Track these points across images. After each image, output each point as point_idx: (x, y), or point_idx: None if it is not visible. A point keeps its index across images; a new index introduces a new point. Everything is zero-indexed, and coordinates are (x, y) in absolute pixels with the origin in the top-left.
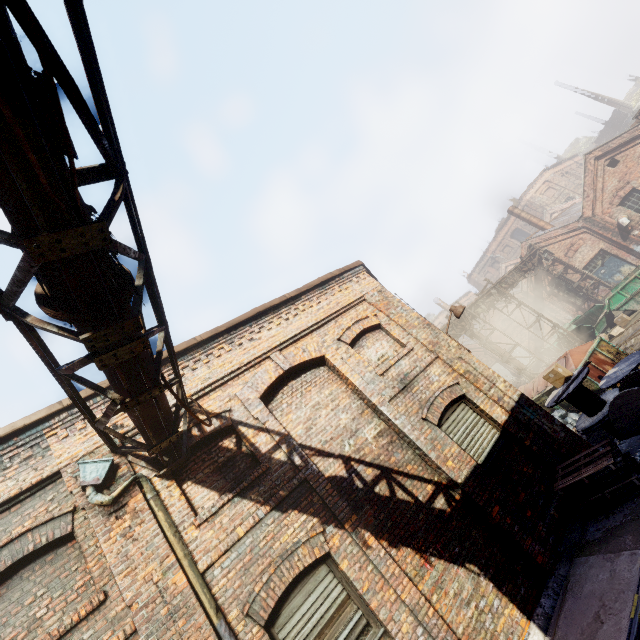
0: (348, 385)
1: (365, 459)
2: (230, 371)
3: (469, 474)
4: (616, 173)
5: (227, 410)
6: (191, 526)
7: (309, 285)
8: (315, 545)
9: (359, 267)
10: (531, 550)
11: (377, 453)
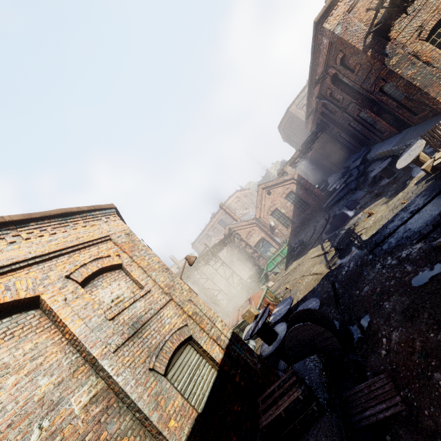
0: (65, 334)
1: None
2: None
3: (190, 431)
4: (270, 198)
5: None
6: None
7: (45, 213)
8: None
9: (111, 209)
10: None
11: (83, 431)
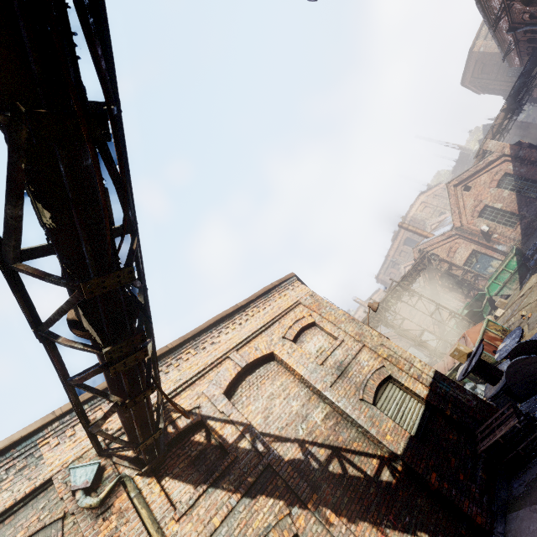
0: (295, 375)
1: (317, 441)
2: (197, 372)
3: (406, 445)
4: (471, 195)
5: (197, 407)
6: (171, 521)
7: (255, 295)
8: (284, 527)
9: (293, 277)
10: (470, 512)
11: (326, 434)
